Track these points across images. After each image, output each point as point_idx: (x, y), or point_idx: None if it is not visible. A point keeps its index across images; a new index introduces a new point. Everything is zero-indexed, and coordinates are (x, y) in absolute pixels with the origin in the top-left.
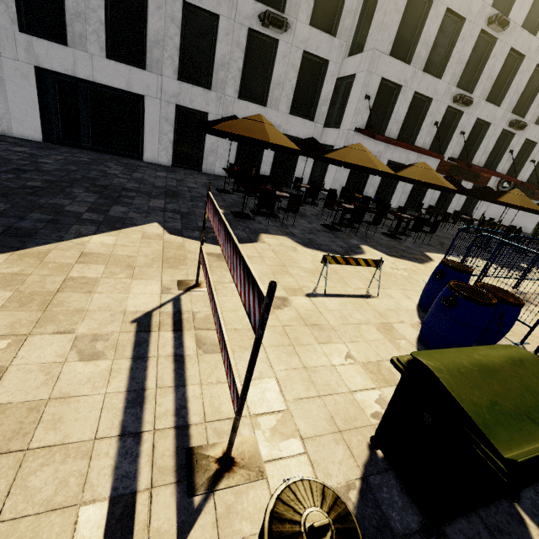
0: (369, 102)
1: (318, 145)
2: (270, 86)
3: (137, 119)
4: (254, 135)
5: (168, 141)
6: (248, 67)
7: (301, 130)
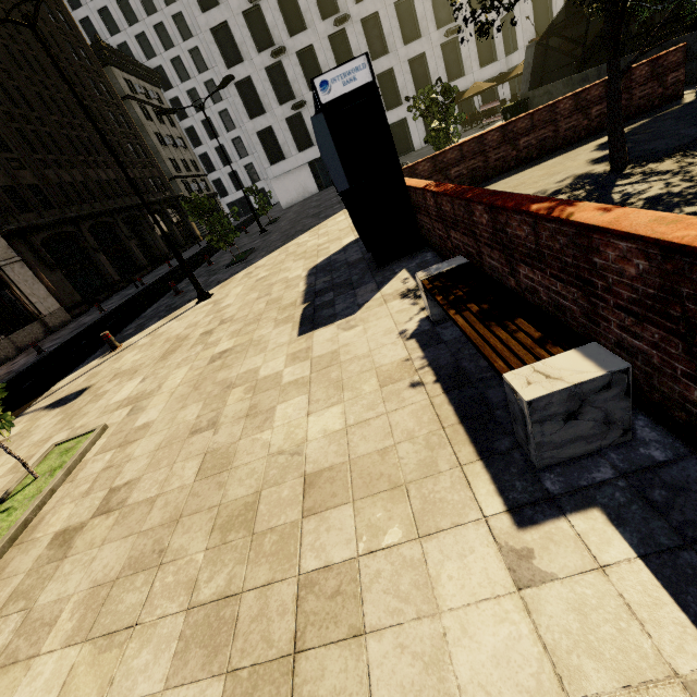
0: (529, 21)
1: (505, 74)
2: (463, 63)
3: (405, 132)
4: (478, 91)
5: (423, 132)
6: (447, 63)
7: (492, 72)
